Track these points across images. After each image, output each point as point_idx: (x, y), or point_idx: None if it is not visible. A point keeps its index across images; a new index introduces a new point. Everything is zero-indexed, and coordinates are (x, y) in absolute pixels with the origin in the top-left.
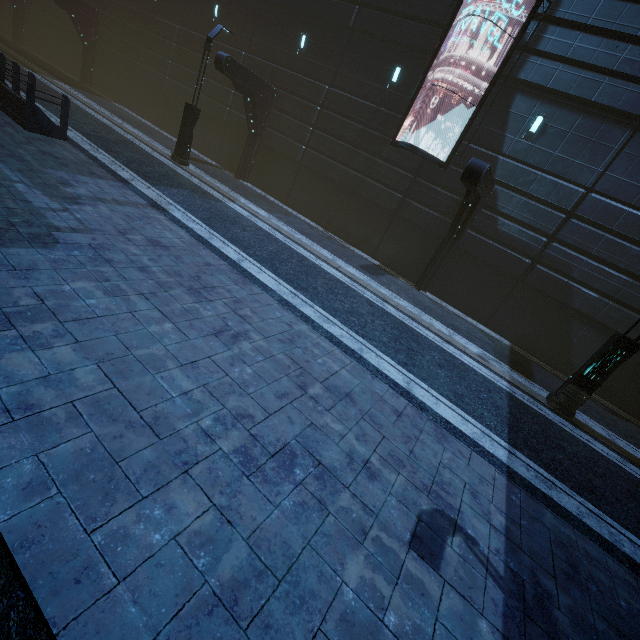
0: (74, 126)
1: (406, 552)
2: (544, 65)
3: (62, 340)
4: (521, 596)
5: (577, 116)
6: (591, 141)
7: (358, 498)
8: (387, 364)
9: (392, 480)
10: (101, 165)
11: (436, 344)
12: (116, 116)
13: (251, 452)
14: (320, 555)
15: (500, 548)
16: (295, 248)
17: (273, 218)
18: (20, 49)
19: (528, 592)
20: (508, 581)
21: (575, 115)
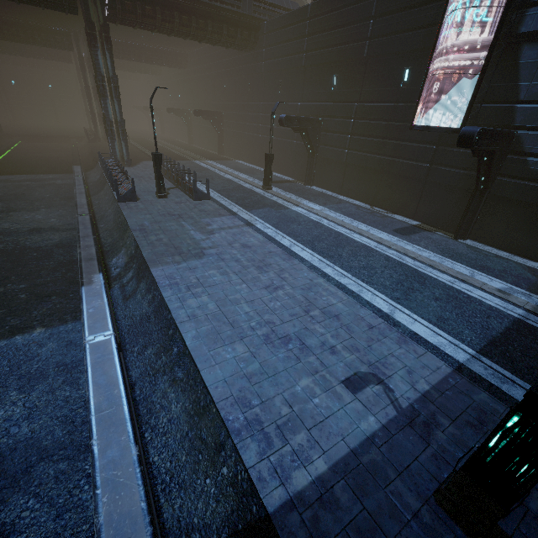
0: (214, 188)
1: (338, 383)
2: None
3: (204, 294)
4: (411, 418)
5: None
6: None
7: (319, 360)
8: (379, 299)
9: (346, 356)
10: (224, 208)
11: (445, 283)
12: (235, 170)
13: (270, 336)
14: (290, 374)
15: (412, 398)
16: (335, 228)
17: (325, 209)
18: (192, 148)
19: (419, 418)
20: (406, 410)
21: None
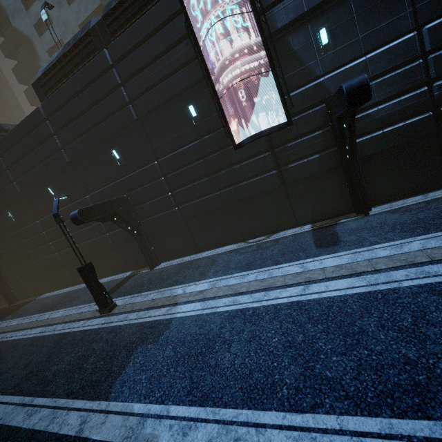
0: (3, 387)
1: None
2: (288, 4)
3: None
4: None
5: (348, 3)
6: (378, 4)
7: None
8: None
9: None
10: None
11: None
12: (42, 313)
13: None
14: None
15: None
16: (276, 301)
17: (214, 281)
18: None
19: None
20: None
21: (345, 4)
